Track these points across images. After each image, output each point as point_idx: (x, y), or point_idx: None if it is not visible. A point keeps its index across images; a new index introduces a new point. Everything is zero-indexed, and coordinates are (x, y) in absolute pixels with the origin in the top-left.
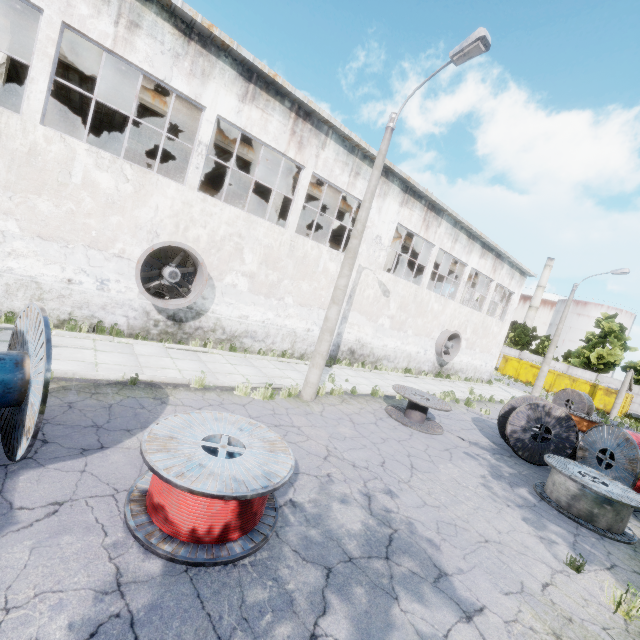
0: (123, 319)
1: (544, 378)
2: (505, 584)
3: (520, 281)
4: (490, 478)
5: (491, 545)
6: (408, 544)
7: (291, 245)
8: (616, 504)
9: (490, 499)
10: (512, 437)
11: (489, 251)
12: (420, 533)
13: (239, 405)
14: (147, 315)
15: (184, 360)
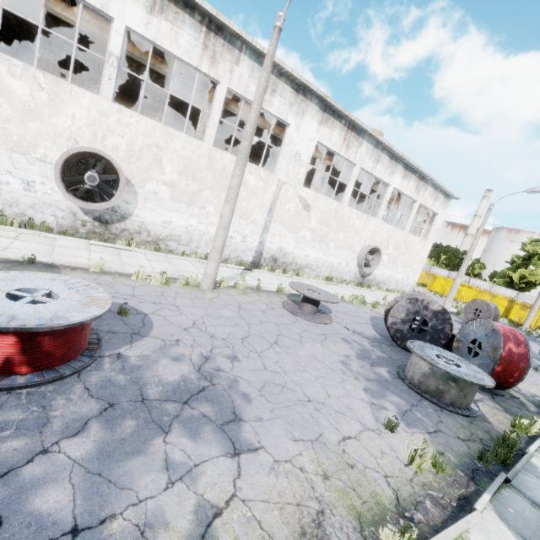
0: (52, 218)
1: (456, 289)
2: (301, 433)
3: (444, 203)
4: (354, 358)
5: (311, 404)
6: (218, 395)
7: (209, 158)
8: (460, 381)
9: (340, 372)
10: (392, 328)
11: (412, 173)
12: (239, 388)
13: (129, 286)
14: (74, 216)
15: (101, 253)
